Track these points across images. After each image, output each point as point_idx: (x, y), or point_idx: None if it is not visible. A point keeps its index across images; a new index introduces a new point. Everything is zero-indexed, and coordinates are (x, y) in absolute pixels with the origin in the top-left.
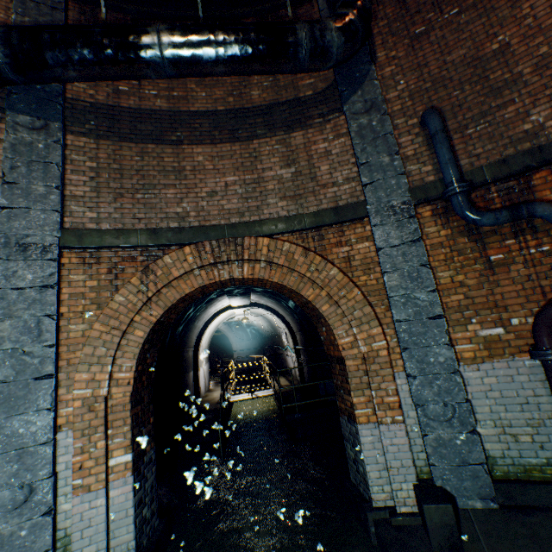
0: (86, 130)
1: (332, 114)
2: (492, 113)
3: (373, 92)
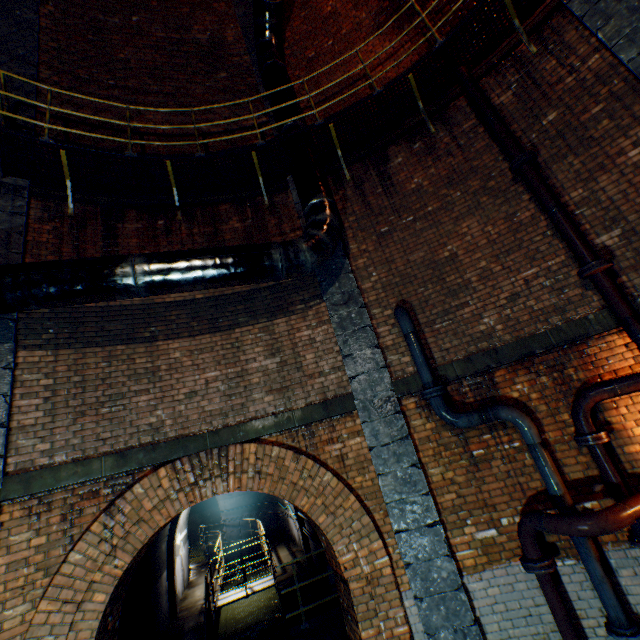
0: (43, 341)
1: (313, 300)
2: (453, 311)
3: (349, 285)
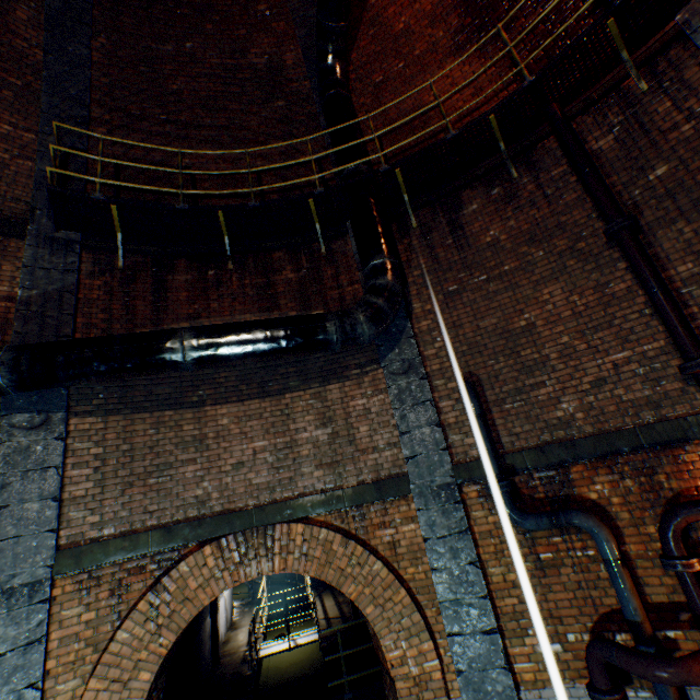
0: (94, 406)
1: (370, 364)
2: (526, 391)
3: (410, 351)
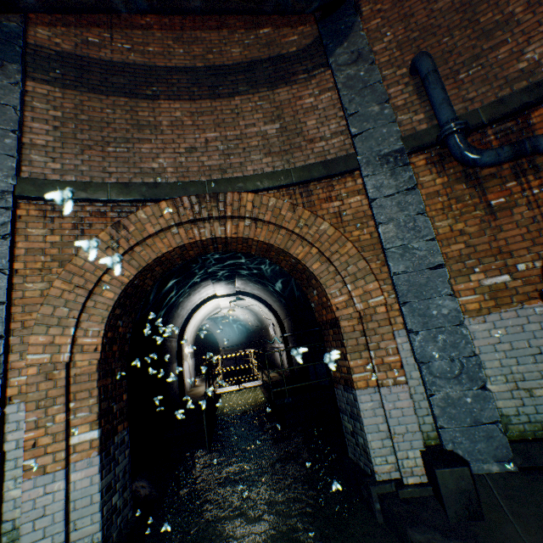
0: (50, 78)
1: (317, 69)
2: (484, 56)
3: (359, 43)
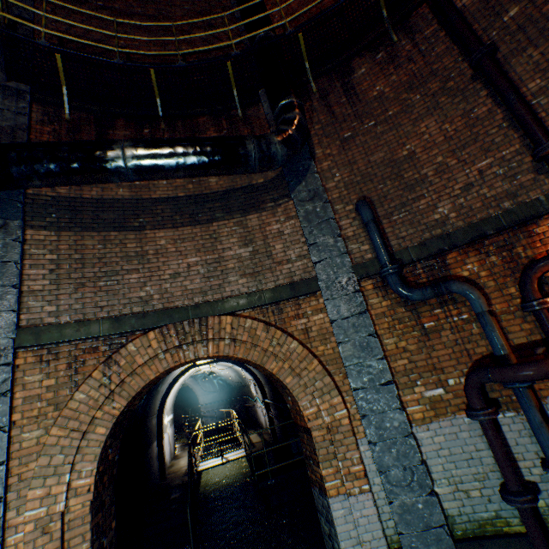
0: (47, 223)
1: (282, 199)
2: (409, 204)
3: (314, 183)
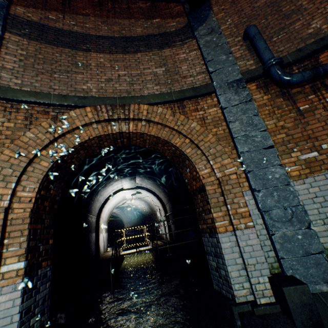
0: (21, 33)
1: (187, 39)
2: (286, 27)
3: (212, 24)
